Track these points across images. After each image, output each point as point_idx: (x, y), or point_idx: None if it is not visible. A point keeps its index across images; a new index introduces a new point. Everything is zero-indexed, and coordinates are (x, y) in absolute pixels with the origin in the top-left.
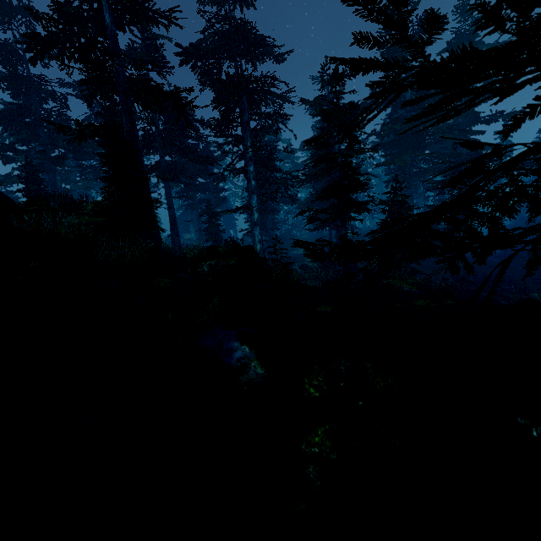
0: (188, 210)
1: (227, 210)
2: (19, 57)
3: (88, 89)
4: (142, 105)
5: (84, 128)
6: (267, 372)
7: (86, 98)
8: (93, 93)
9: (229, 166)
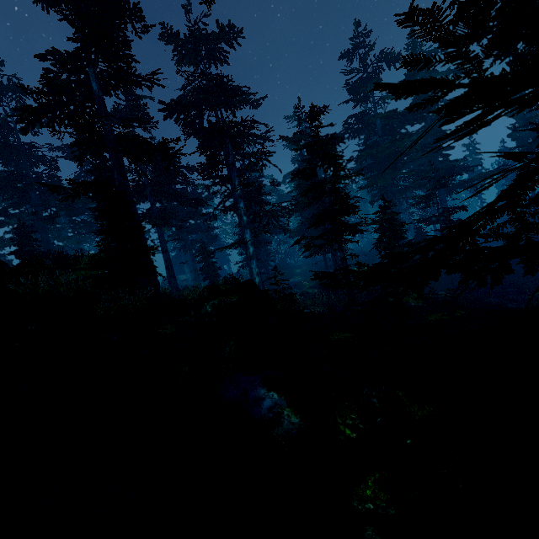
0: (181, 251)
1: (222, 248)
2: (10, 128)
3: (78, 150)
4: (132, 158)
5: (78, 185)
6: (303, 420)
7: (77, 158)
8: (84, 153)
9: (219, 205)
